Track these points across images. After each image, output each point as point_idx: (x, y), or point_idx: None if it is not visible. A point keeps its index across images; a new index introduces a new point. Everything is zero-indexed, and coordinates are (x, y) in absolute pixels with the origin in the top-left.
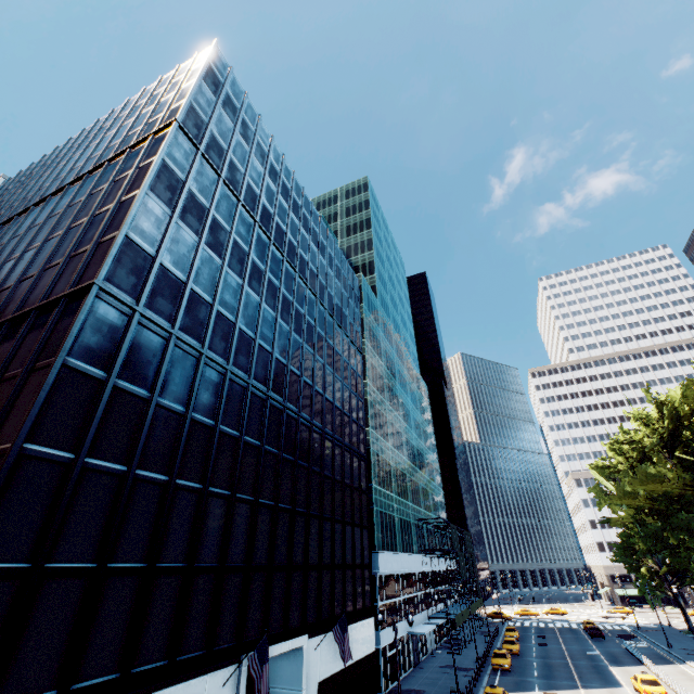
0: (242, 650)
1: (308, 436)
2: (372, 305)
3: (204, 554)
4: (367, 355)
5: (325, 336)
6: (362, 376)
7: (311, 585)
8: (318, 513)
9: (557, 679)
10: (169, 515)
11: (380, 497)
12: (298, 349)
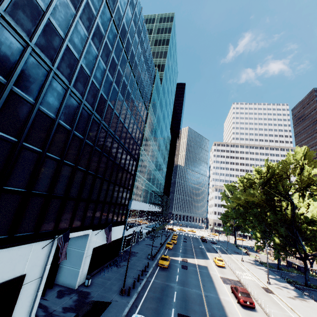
0: (56, 233)
1: (111, 142)
2: (158, 88)
3: (38, 187)
4: (149, 112)
5: (131, 93)
6: (145, 122)
7: (98, 209)
8: (108, 179)
9: (188, 254)
10: (16, 162)
11: (138, 178)
12: (115, 94)
